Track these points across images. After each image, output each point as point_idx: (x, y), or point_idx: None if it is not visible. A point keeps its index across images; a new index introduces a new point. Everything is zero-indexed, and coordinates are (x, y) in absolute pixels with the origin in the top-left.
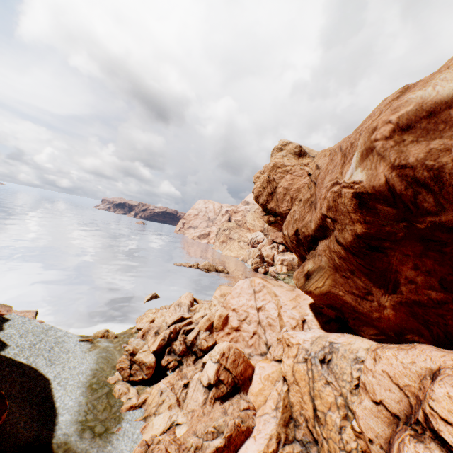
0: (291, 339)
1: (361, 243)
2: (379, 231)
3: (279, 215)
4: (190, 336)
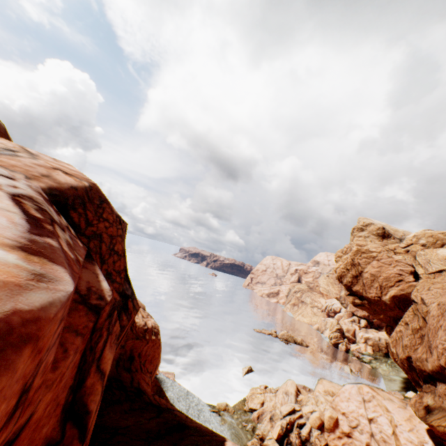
0: None
1: None
2: None
3: (366, 299)
4: (304, 431)
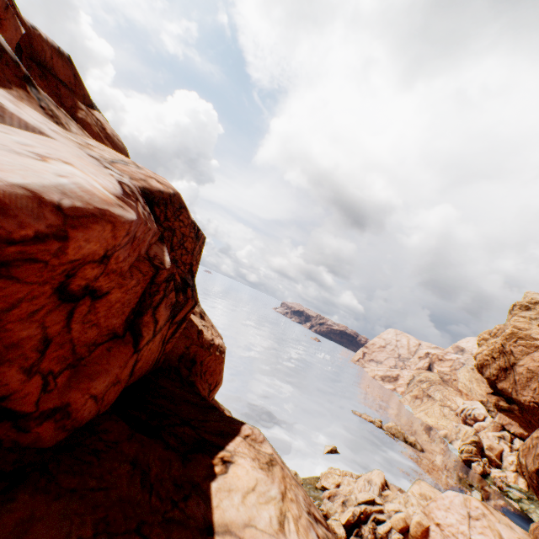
0: None
1: None
2: None
3: (517, 403)
4: (380, 528)
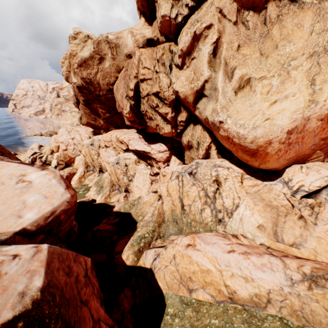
0: (84, 143)
1: (85, 103)
2: (88, 98)
3: None
4: (44, 158)
